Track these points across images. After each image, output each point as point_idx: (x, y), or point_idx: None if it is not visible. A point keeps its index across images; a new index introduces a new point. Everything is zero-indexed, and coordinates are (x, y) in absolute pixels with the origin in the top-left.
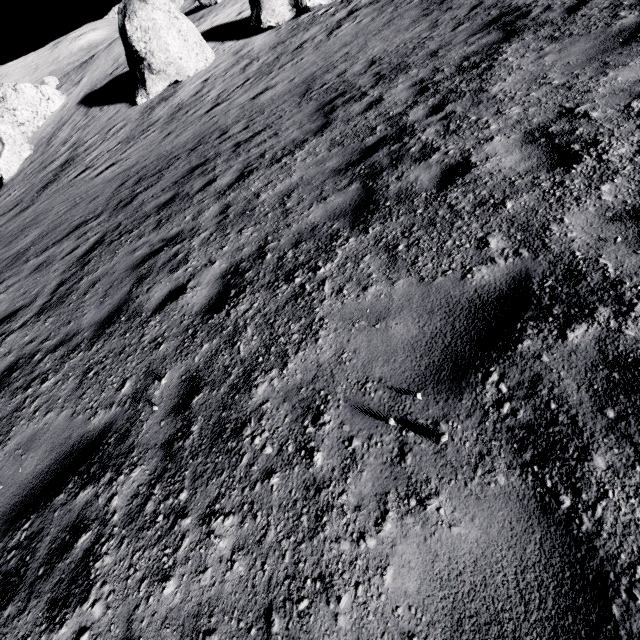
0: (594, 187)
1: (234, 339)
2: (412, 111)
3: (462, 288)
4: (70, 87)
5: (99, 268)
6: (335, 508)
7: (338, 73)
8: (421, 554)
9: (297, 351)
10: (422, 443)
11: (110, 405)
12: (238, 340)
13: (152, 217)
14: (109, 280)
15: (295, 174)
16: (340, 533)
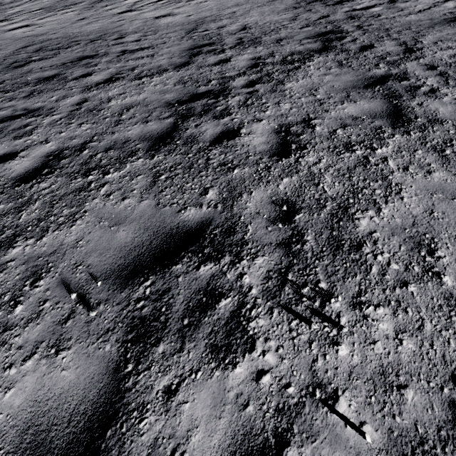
0: (281, 177)
1: (23, 207)
2: (238, 78)
3: (173, 218)
4: None
5: None
6: (7, 344)
7: (219, 25)
8: (36, 384)
9: (55, 230)
10: (83, 314)
11: None
12: (25, 209)
13: (29, 86)
14: None
15: (143, 94)
16: None
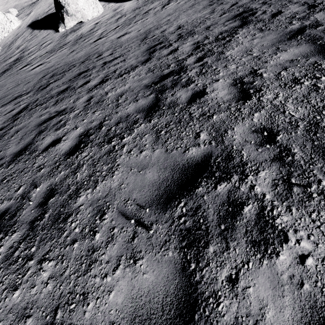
0: (252, 113)
1: (76, 170)
2: (189, 58)
3: (182, 157)
4: (24, 16)
5: (22, 123)
6: (98, 261)
7: (162, 30)
8: (128, 286)
9: (102, 180)
10: (143, 233)
11: (10, 199)
12: (78, 171)
13: (54, 98)
14: (25, 130)
15: (127, 84)
16: (97, 273)
